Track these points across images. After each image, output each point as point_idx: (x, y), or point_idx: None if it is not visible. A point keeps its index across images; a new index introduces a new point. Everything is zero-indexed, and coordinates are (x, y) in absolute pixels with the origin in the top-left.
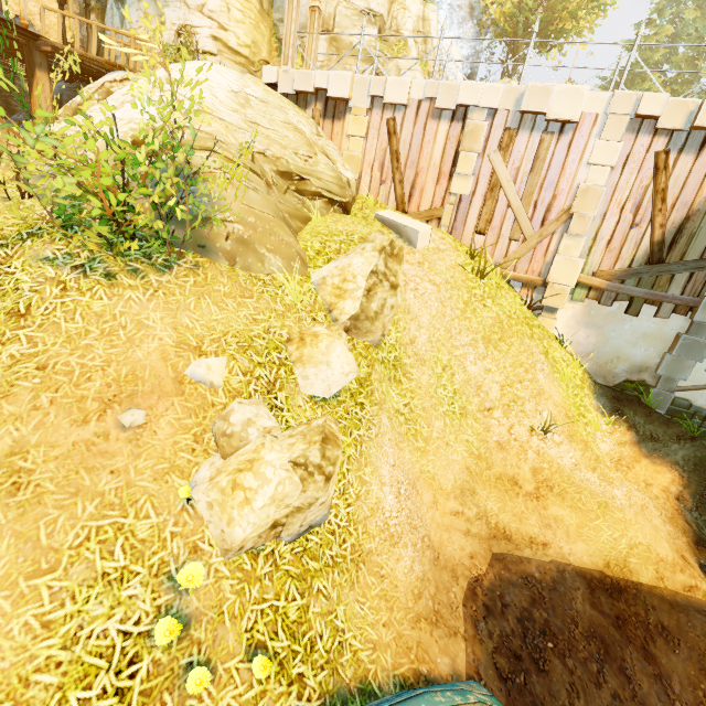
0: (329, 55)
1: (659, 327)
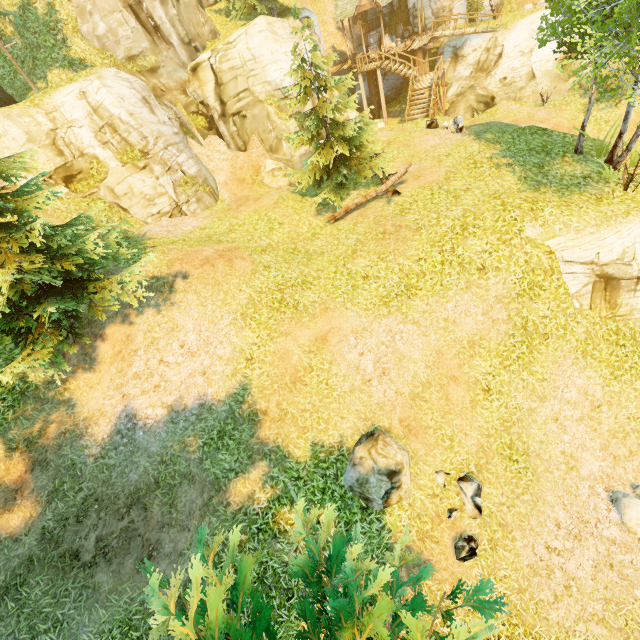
0: None
1: None
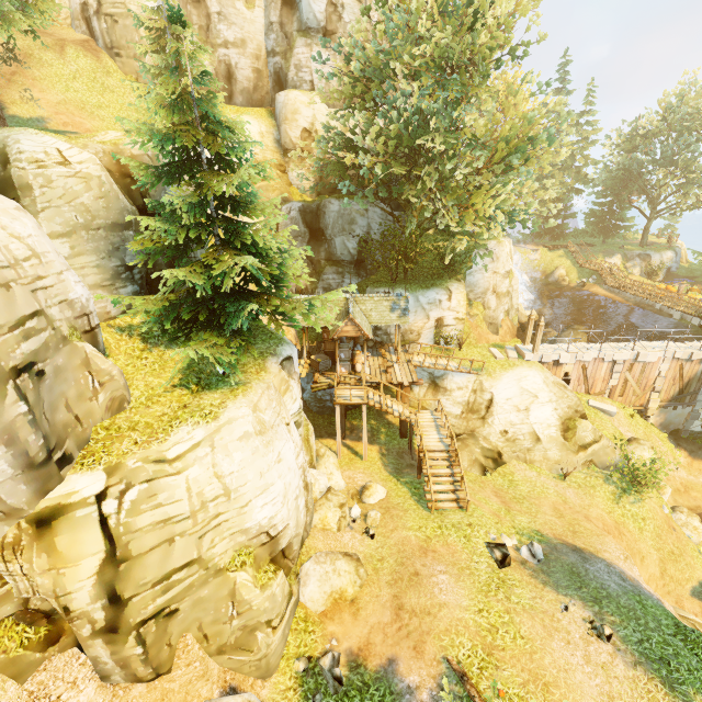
0: (497, 303)
1: (682, 411)
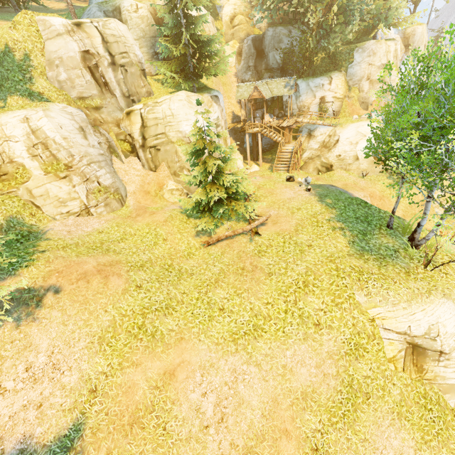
0: (369, 87)
1: None
